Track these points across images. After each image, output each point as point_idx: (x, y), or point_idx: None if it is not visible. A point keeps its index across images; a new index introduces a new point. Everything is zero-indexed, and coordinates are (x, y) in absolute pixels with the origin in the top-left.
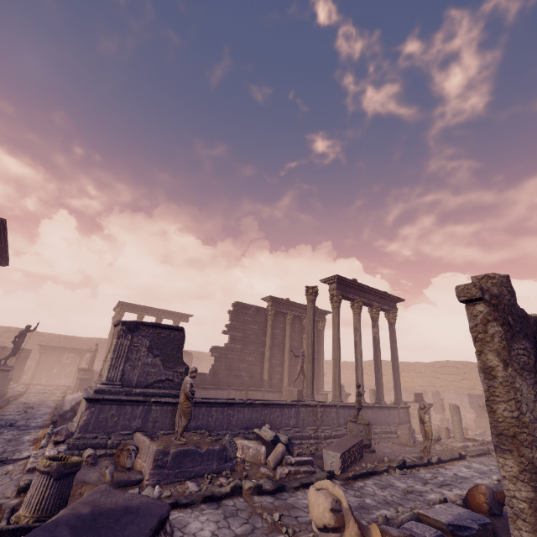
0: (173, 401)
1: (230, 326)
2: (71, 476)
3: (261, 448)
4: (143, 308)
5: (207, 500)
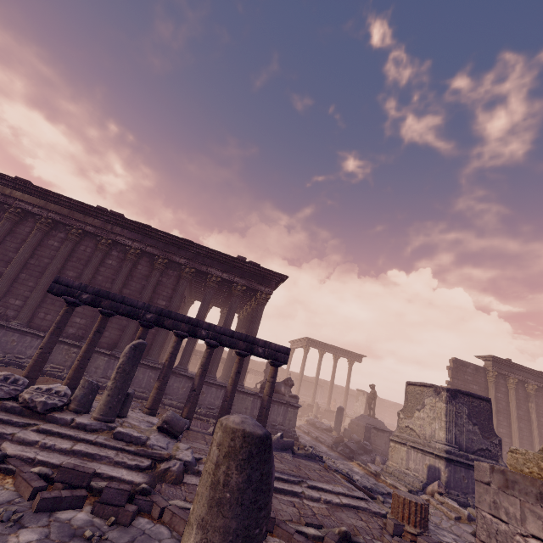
0: None
1: (451, 384)
2: None
3: None
4: (323, 345)
5: None
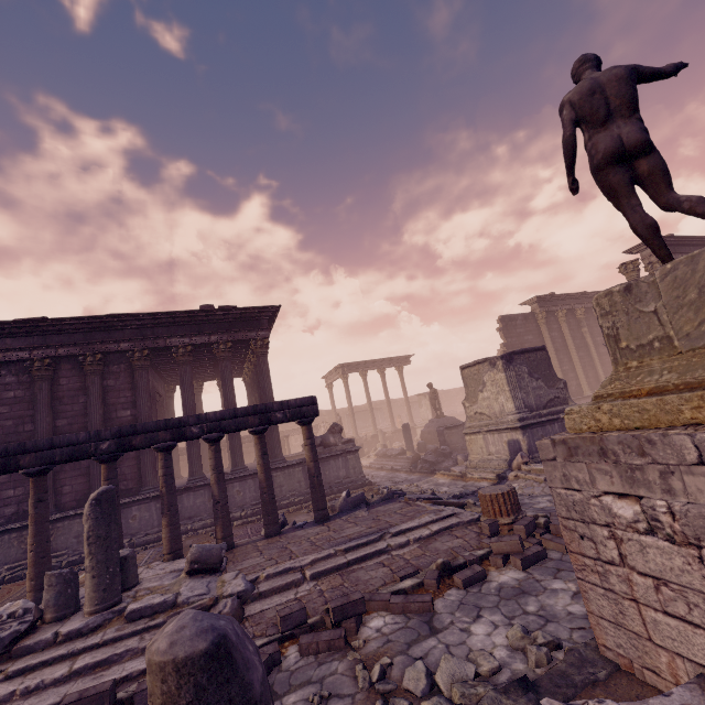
0: None
1: (506, 345)
2: None
3: None
4: (362, 364)
5: None
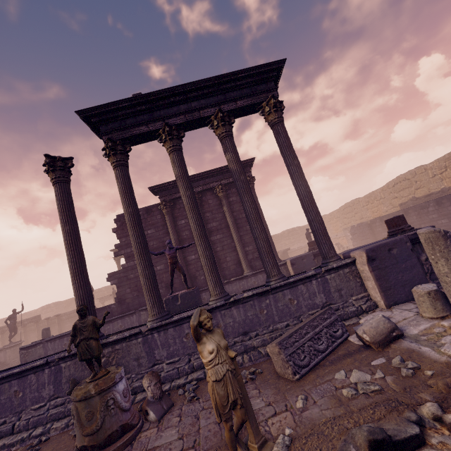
0: None
1: (119, 246)
2: None
3: None
4: None
5: None
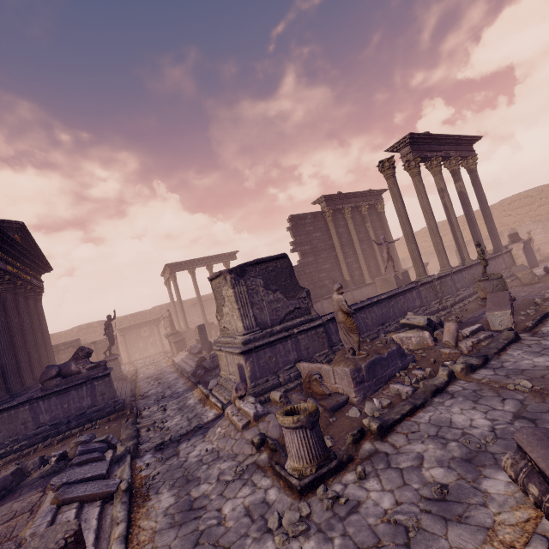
0: (314, 325)
1: (295, 243)
2: (317, 421)
3: (423, 334)
4: (189, 262)
5: (435, 394)
